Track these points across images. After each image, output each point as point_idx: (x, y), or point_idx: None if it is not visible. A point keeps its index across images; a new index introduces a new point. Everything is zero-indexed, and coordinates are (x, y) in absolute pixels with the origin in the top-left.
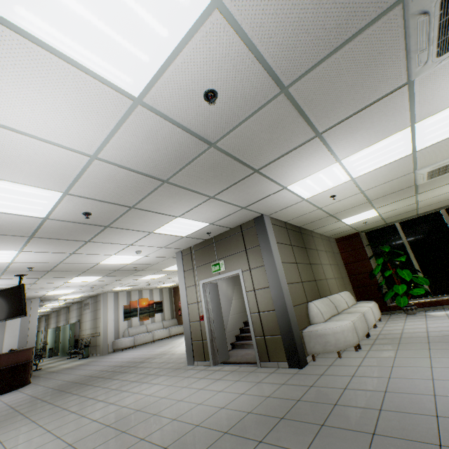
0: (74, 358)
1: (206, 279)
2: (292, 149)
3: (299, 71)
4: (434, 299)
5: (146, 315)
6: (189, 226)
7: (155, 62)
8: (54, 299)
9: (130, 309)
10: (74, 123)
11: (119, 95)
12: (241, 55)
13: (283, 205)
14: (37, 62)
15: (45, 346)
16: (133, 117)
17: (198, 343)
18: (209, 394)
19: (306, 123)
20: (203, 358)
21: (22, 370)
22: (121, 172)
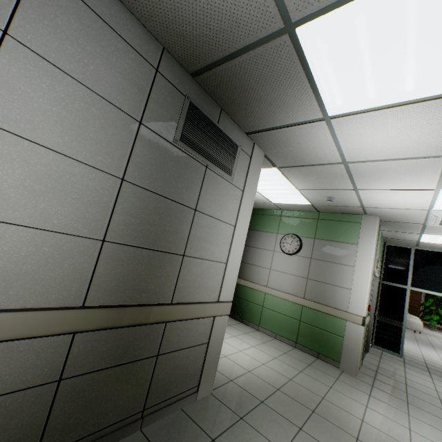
0: None
1: None
2: None
3: None
4: None
5: None
6: None
7: None
8: None
9: None
10: None
11: None
12: None
13: None
14: None
15: None
16: None
17: None
18: None
19: None
20: None
21: None
22: None
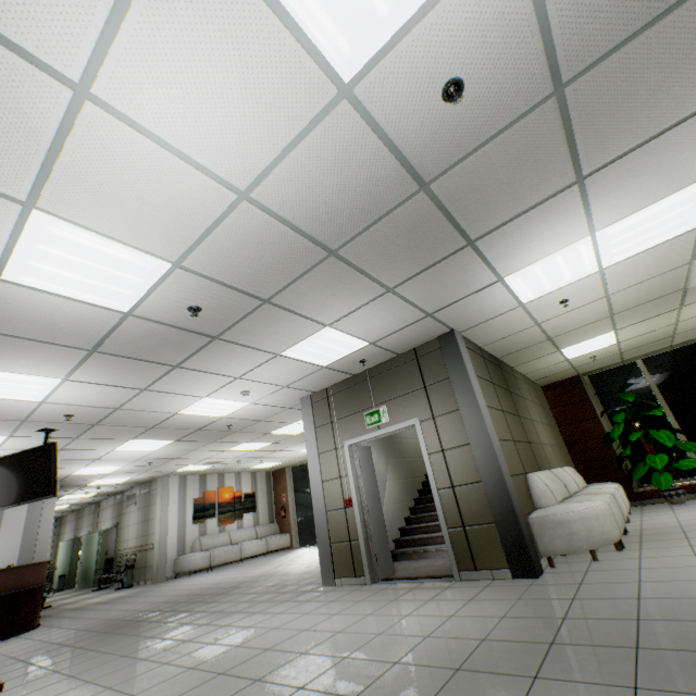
0: (106, 590)
1: (356, 438)
2: (534, 204)
3: (591, 56)
4: None
5: (230, 515)
6: (338, 347)
7: (395, 18)
8: (81, 486)
9: (205, 504)
10: (238, 126)
11: (322, 78)
12: (519, 19)
13: (487, 314)
14: (225, 0)
15: (51, 572)
16: (328, 122)
17: (343, 546)
18: (389, 620)
19: (569, 156)
20: (351, 571)
21: (30, 600)
22: (273, 228)
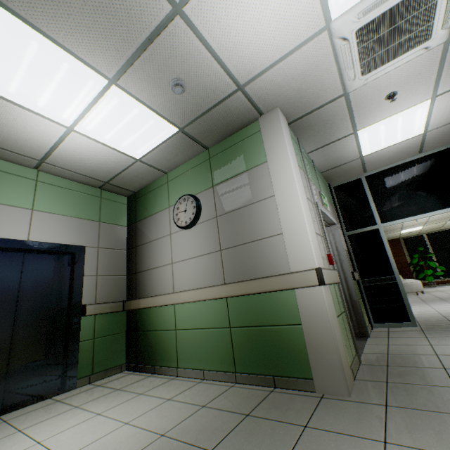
0: None
1: None
2: None
3: None
4: (445, 279)
5: None
6: None
7: None
8: None
9: None
10: None
11: None
12: None
13: None
14: None
15: None
16: None
17: None
18: None
19: None
20: None
21: None
22: None
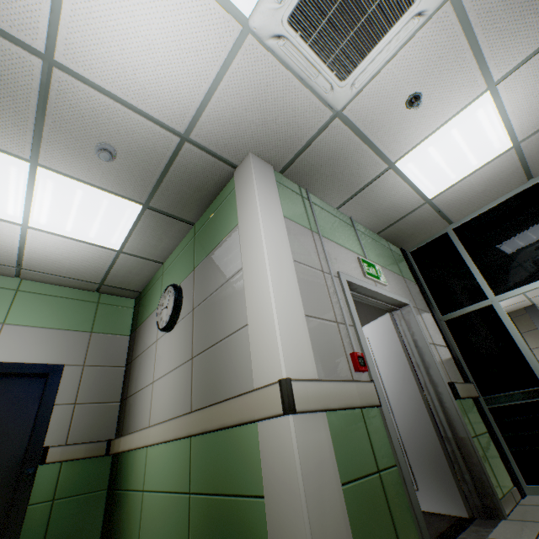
0: None
1: None
2: None
3: None
4: None
5: None
6: None
7: None
8: None
9: None
10: None
11: None
12: None
13: None
14: None
15: None
16: None
17: None
18: None
19: None
20: None
21: None
22: None
